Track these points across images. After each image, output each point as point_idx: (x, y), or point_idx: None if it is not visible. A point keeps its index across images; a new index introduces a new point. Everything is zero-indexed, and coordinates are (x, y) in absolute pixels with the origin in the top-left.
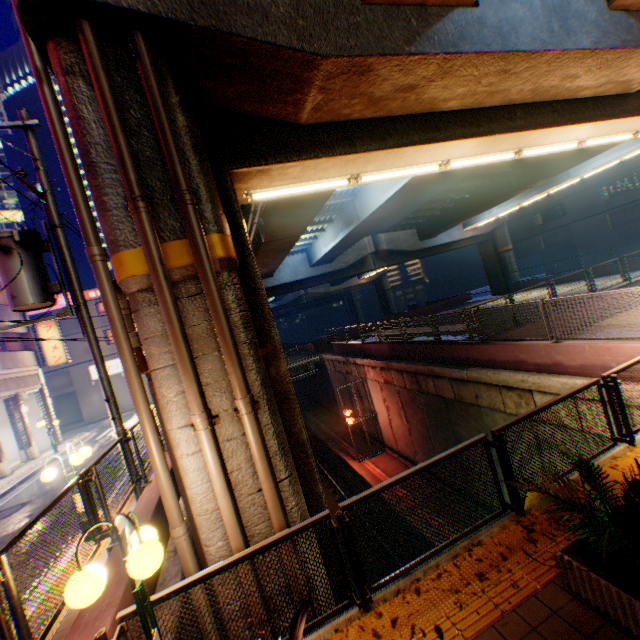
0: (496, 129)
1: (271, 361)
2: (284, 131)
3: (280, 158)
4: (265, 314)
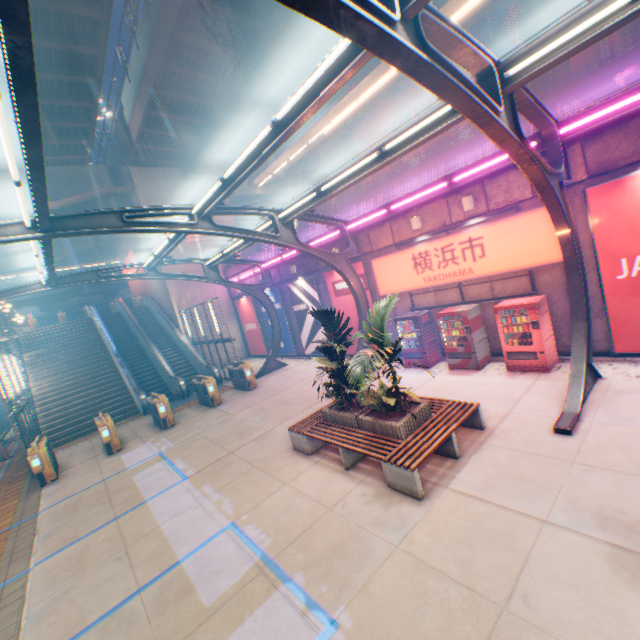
0: None
1: None
2: None
3: None
4: None
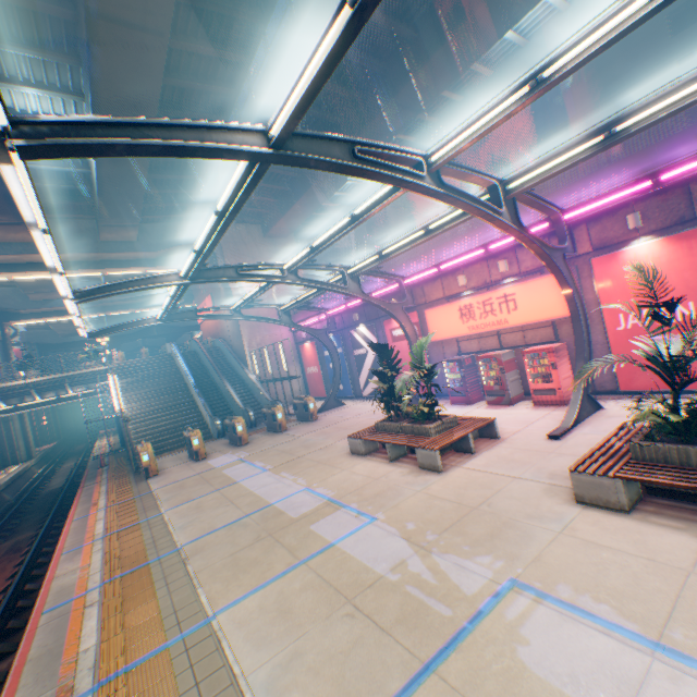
0: (87, 313)
1: (11, 358)
2: (22, 315)
3: (20, 320)
4: (11, 349)
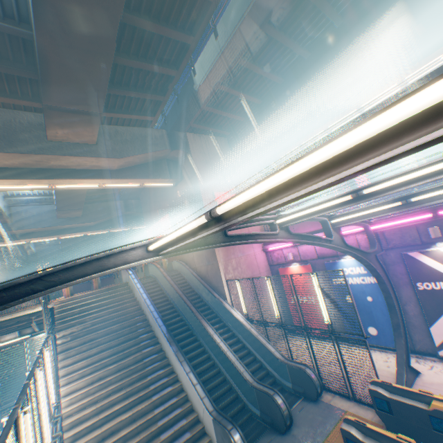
0: (38, 236)
1: None
2: None
3: None
4: None
